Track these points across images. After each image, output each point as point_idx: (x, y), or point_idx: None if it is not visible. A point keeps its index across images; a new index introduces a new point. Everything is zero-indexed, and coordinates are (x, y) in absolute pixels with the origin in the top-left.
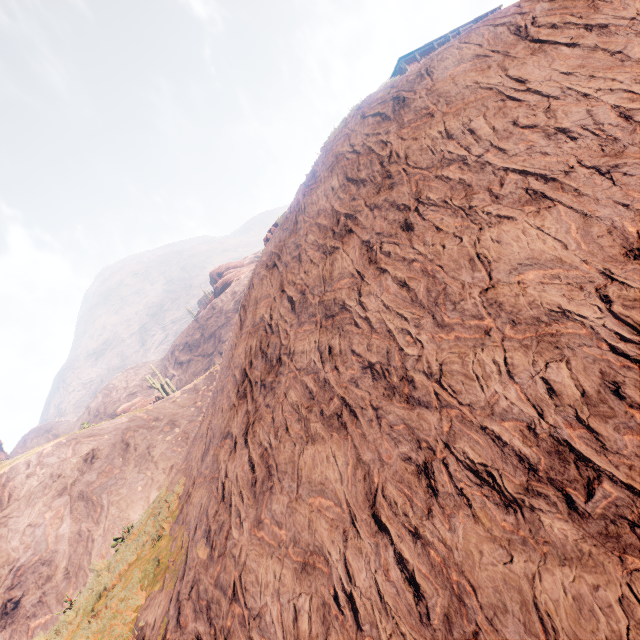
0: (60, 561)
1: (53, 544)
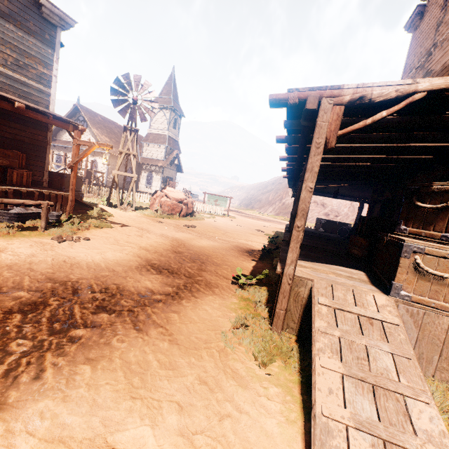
0: (340, 215)
1: (341, 210)
